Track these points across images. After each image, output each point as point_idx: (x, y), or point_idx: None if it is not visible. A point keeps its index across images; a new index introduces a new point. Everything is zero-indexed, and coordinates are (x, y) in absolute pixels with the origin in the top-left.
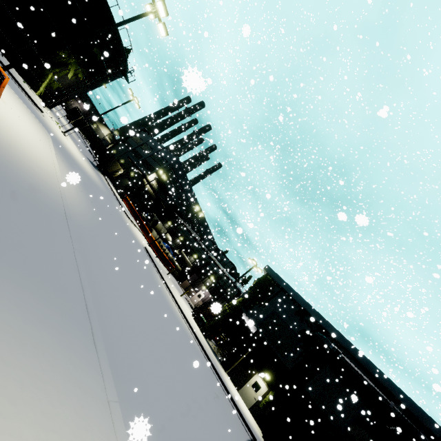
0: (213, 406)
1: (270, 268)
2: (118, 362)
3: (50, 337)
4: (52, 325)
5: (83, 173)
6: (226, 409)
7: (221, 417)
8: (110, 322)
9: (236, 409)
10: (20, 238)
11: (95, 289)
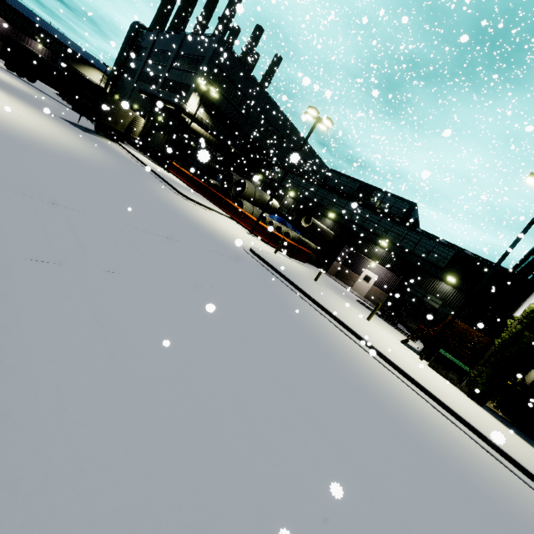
0: None
1: None
2: None
3: None
4: None
5: None
6: None
7: None
8: None
9: None
10: None
11: None
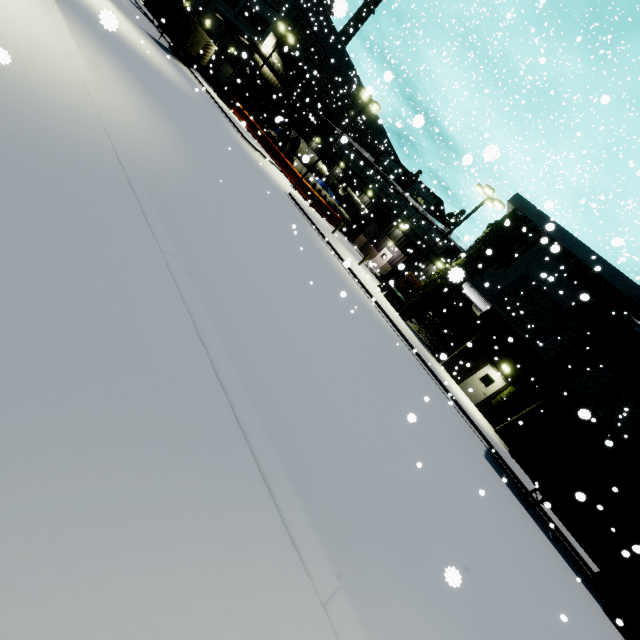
0: (441, 429)
1: (523, 199)
2: (310, 458)
3: (158, 557)
4: (153, 512)
5: (147, 68)
6: (454, 423)
7: (453, 441)
8: (275, 379)
9: (463, 414)
10: (2, 290)
11: (232, 322)
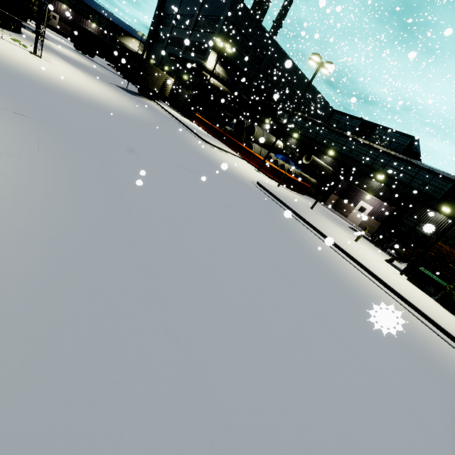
0: None
1: None
2: None
3: None
4: None
5: (78, 105)
6: None
7: None
8: None
9: None
10: None
11: None
